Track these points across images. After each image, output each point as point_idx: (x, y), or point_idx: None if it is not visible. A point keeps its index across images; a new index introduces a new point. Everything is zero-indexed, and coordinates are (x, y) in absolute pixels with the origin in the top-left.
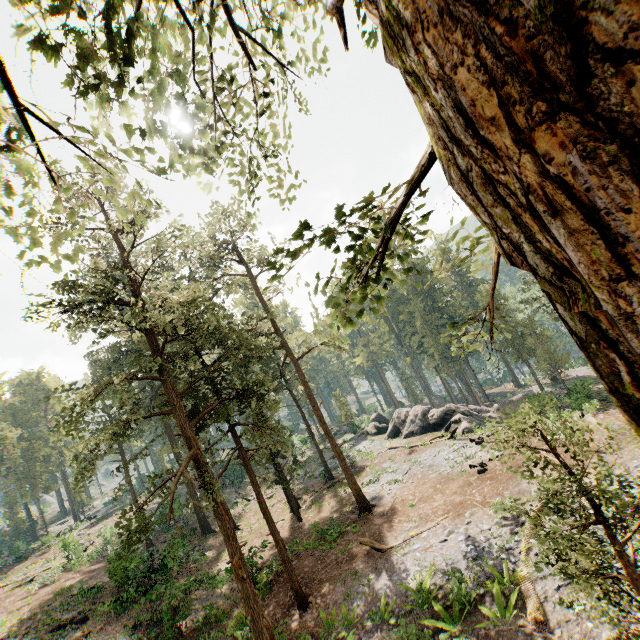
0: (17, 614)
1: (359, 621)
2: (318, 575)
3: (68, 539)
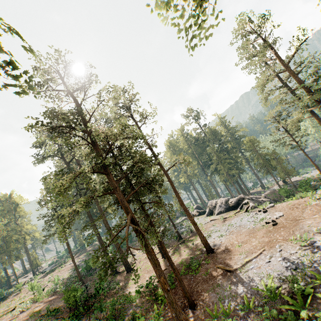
0: None
1: (233, 312)
2: (194, 289)
3: (33, 284)
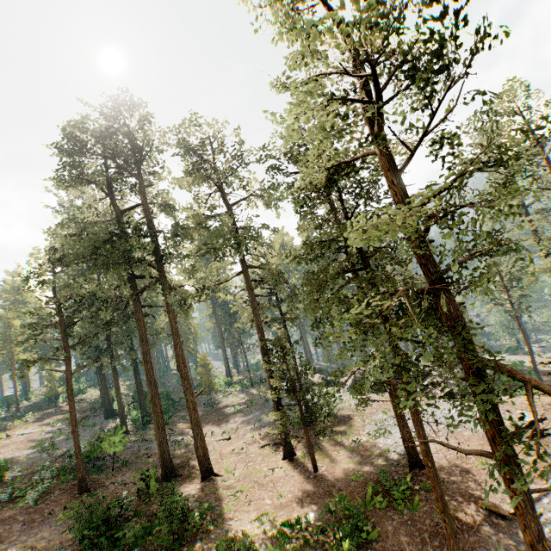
0: None
1: None
2: (434, 547)
3: None
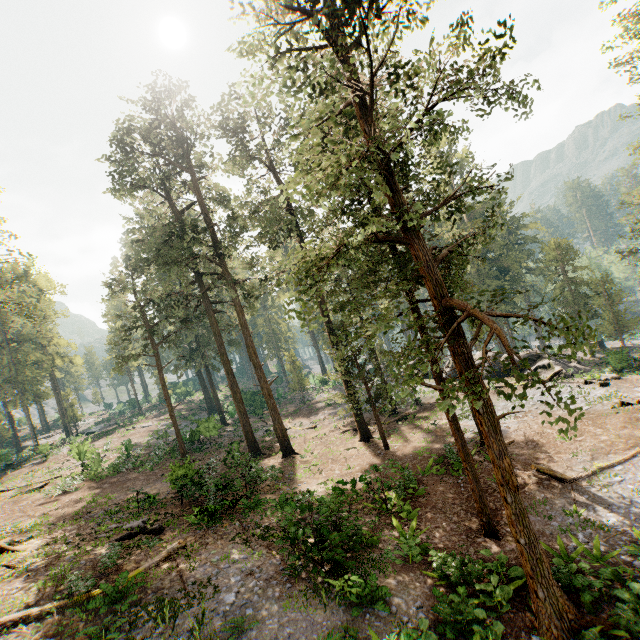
0: (46, 520)
1: (611, 557)
2: None
3: (84, 447)
